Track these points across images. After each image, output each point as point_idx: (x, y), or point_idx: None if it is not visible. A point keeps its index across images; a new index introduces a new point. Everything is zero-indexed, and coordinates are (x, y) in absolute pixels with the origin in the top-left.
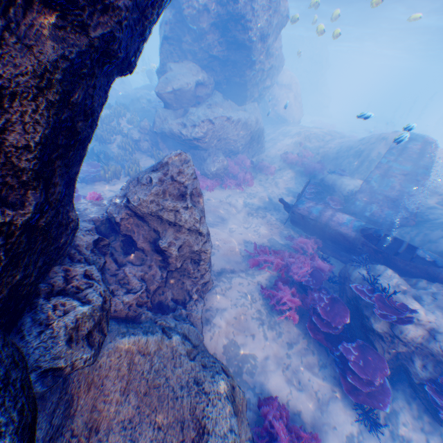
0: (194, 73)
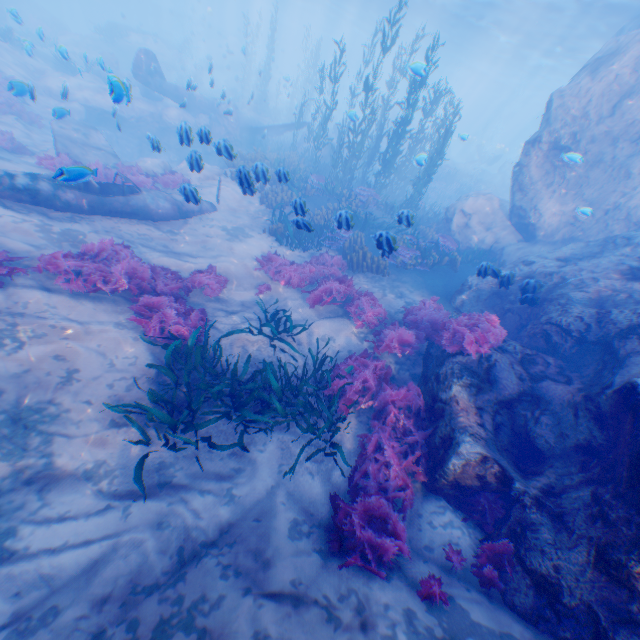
0: None
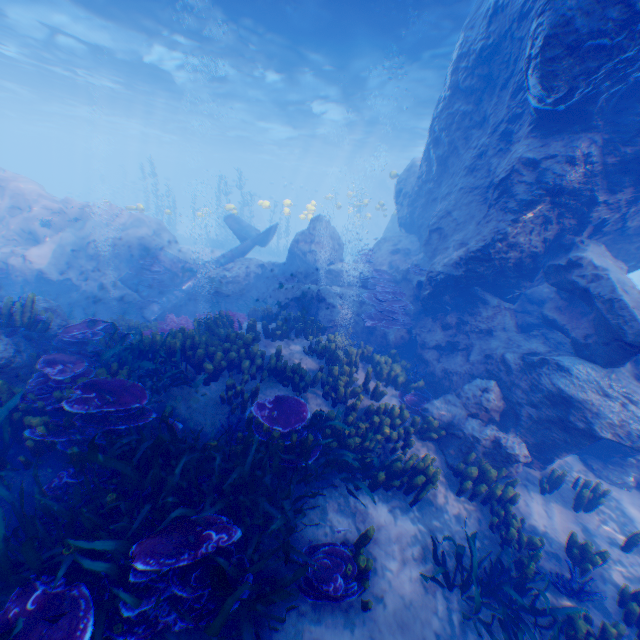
0: (612, 264)
